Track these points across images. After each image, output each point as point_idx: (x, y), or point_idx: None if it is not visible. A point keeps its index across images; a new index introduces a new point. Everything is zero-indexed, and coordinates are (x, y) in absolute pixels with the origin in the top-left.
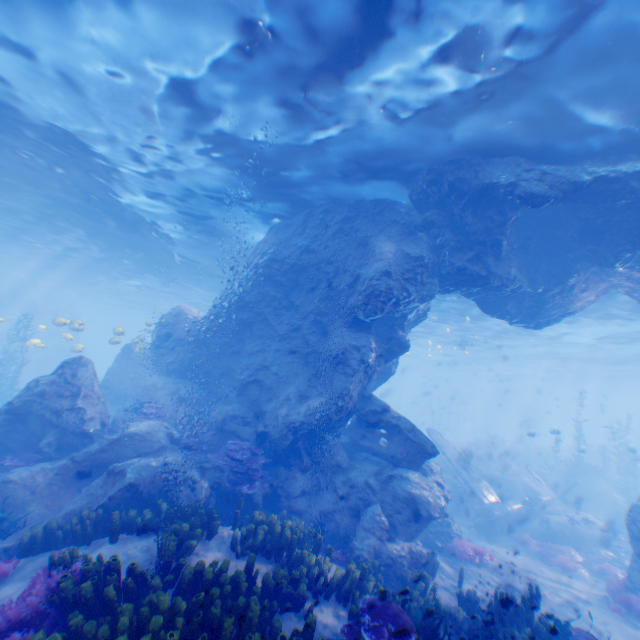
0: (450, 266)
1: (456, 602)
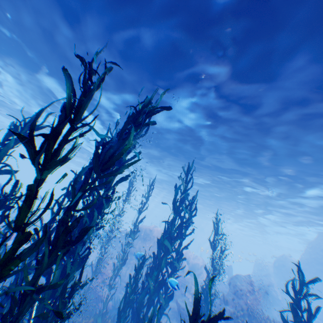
0: None
1: None
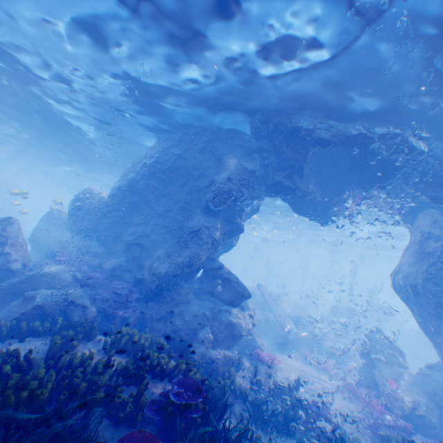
0: (272, 179)
1: (249, 386)
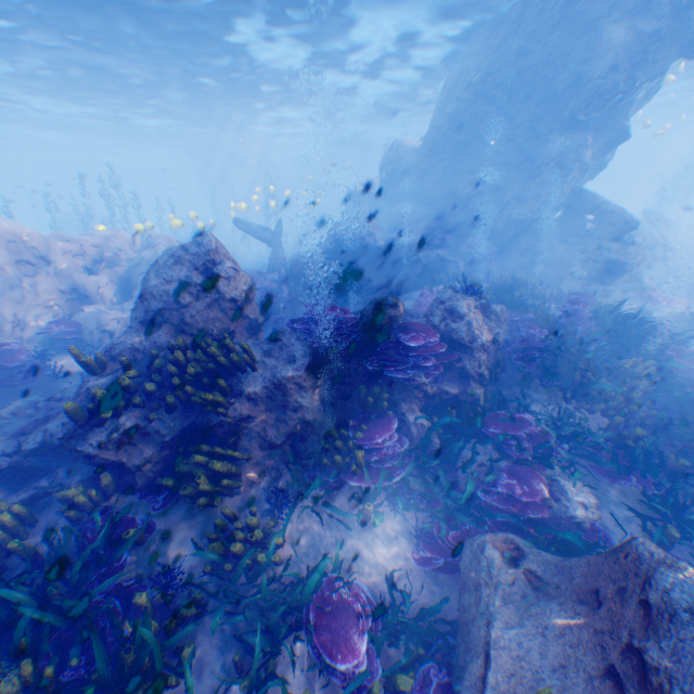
0: (693, 34)
1: None
